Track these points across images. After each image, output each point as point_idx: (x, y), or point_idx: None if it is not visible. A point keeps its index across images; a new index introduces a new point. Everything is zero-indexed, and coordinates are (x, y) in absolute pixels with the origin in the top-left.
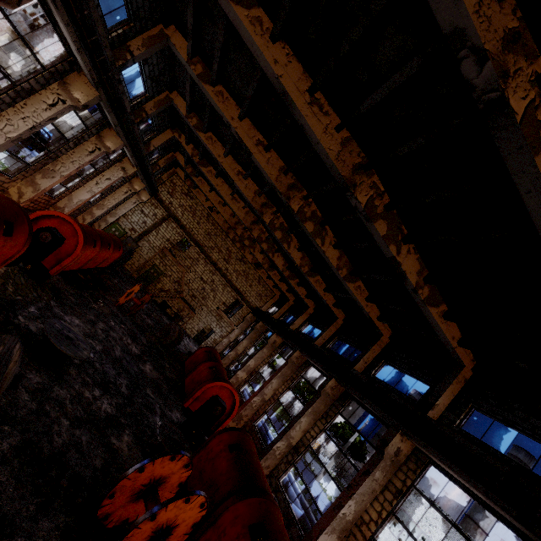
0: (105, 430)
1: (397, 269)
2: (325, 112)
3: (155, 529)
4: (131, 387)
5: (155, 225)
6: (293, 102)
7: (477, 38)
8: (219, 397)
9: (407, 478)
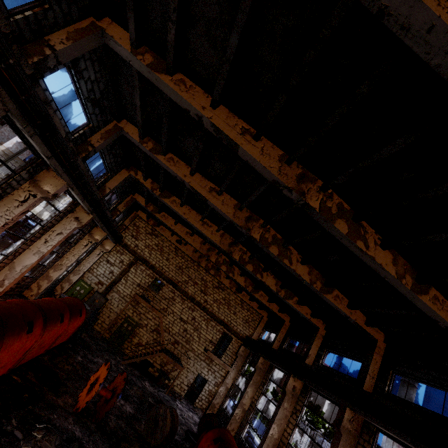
0: None
1: None
2: None
3: None
4: None
5: (122, 272)
6: None
7: None
8: None
9: None
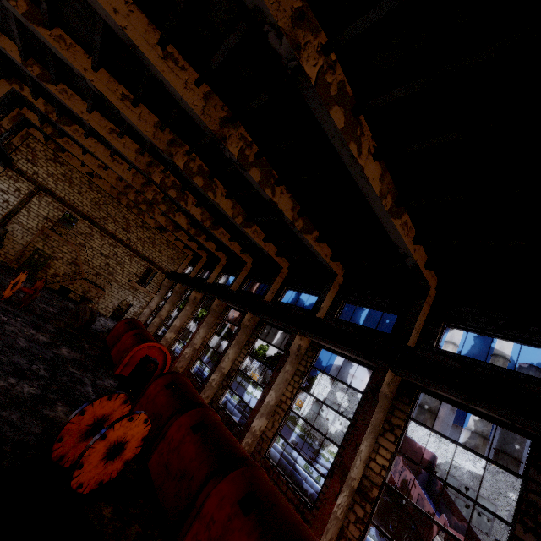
0: (34, 407)
1: (276, 208)
2: (181, 66)
3: (109, 447)
4: (50, 370)
5: (22, 202)
6: (146, 57)
7: (271, 17)
8: (149, 356)
9: (307, 363)
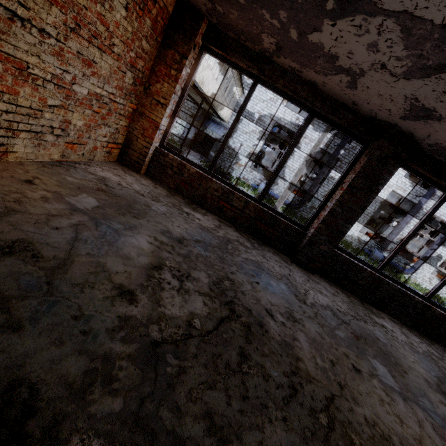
0: None
1: None
2: None
3: None
4: None
5: None
6: None
7: None
8: None
9: None
